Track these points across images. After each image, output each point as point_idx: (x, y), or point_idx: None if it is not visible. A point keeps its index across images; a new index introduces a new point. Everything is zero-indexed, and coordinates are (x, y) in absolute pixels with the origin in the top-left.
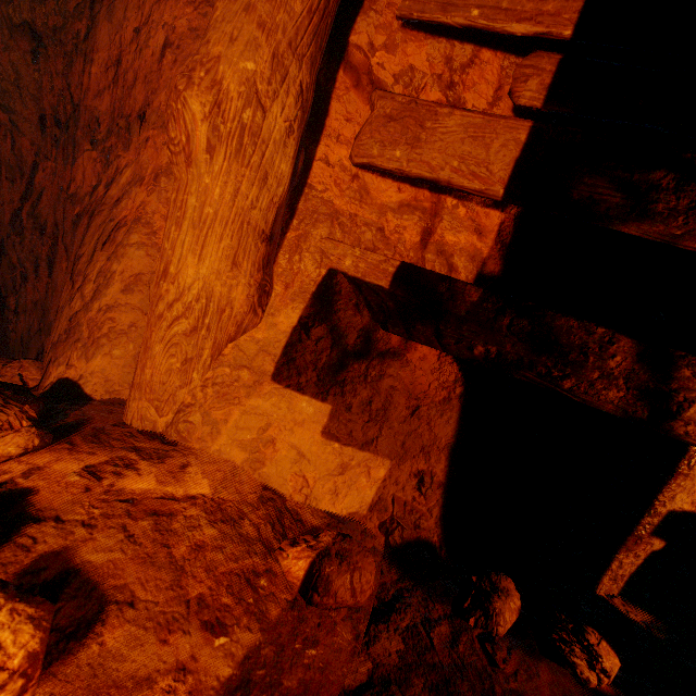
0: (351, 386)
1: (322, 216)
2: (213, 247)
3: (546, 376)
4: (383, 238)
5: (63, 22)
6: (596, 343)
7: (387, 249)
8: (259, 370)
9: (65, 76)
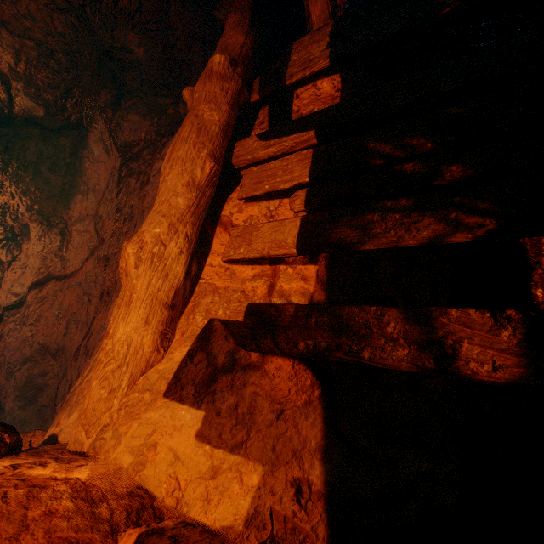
0: (221, 394)
1: (208, 292)
2: (135, 314)
3: (350, 352)
4: (244, 295)
5: (119, 250)
6: (373, 317)
7: (247, 301)
8: (156, 390)
9: (115, 271)
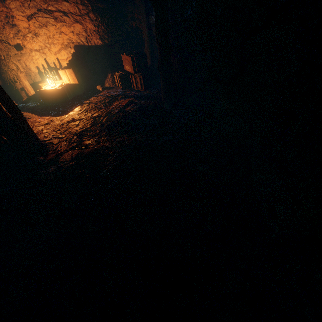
0: None
1: None
2: None
3: None
4: None
5: None
6: None
7: None
8: None
9: None
